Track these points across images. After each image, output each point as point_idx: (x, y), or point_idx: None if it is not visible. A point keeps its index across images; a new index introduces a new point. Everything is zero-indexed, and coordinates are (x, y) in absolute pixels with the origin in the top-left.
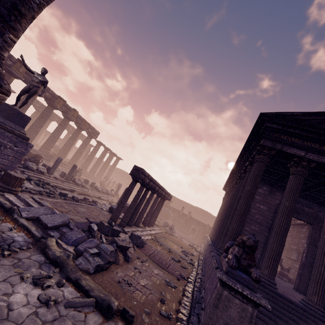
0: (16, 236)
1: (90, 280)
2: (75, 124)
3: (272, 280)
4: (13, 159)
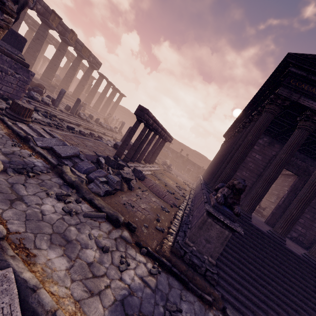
0: (36, 162)
1: (101, 200)
2: (75, 51)
3: (249, 215)
4: (17, 87)
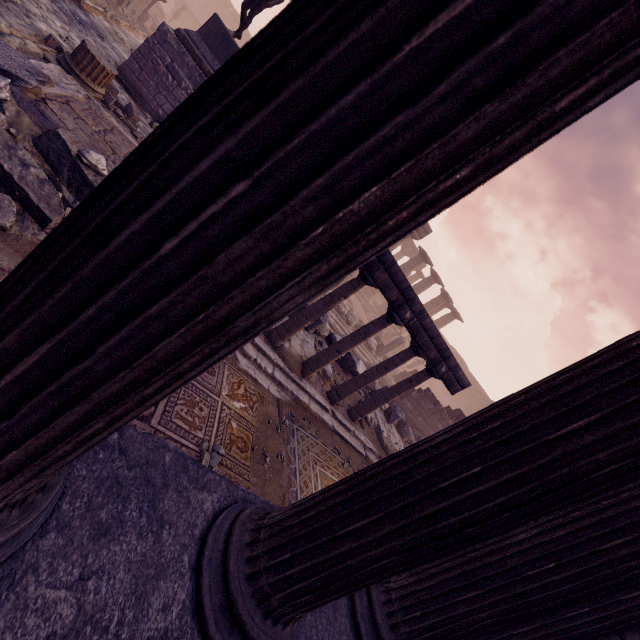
0: None
1: None
2: None
3: None
4: None
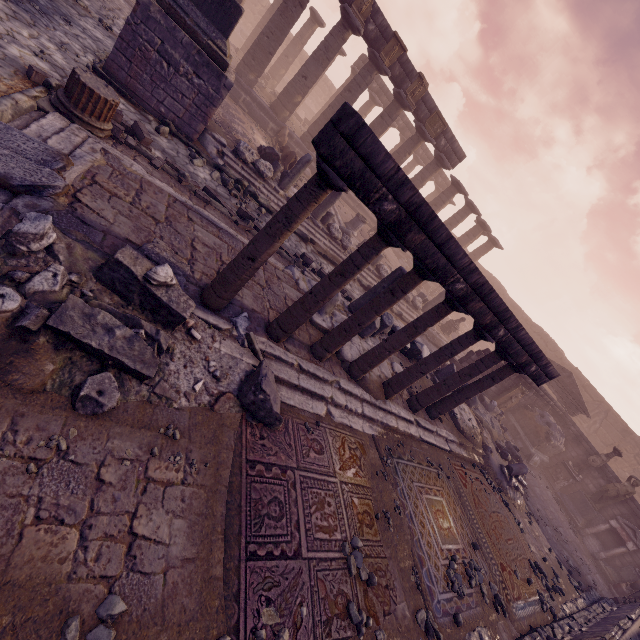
0: None
1: None
2: (415, 122)
3: None
4: (193, 107)
